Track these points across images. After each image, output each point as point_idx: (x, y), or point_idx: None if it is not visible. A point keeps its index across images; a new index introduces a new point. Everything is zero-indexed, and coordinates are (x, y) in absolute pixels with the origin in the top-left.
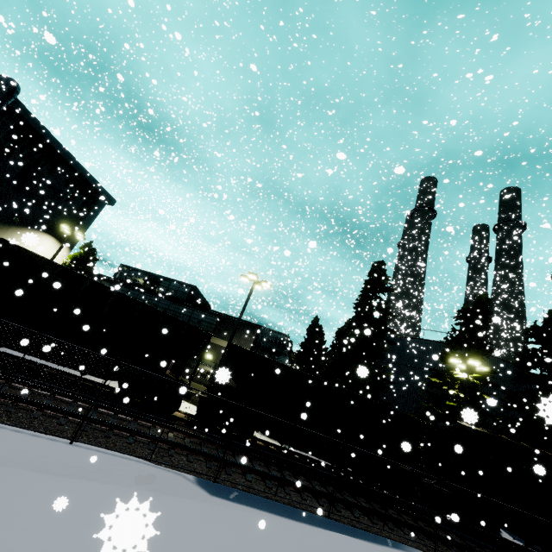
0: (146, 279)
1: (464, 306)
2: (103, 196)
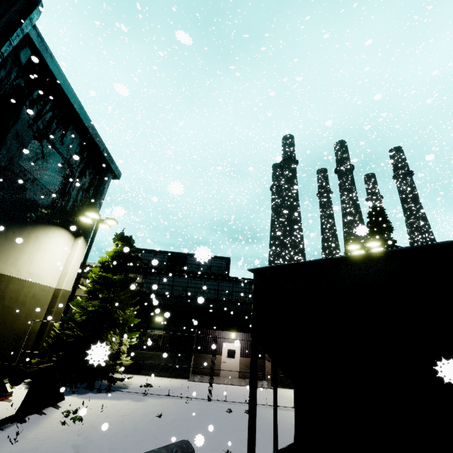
0: (168, 260)
1: None
2: (112, 168)
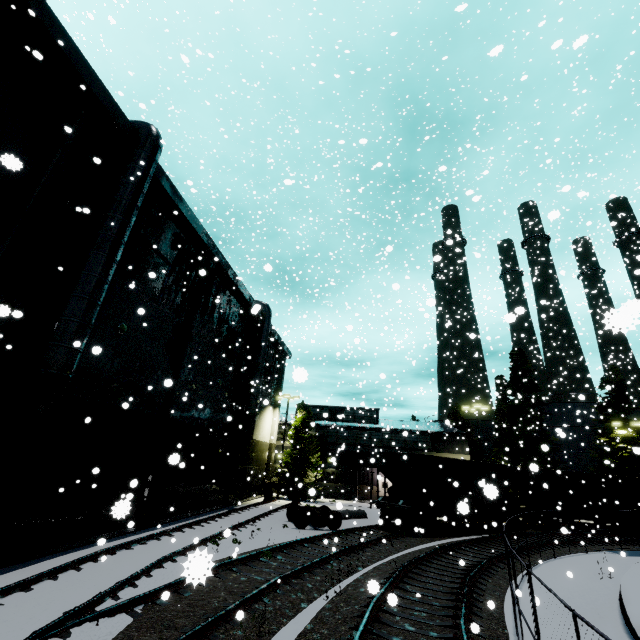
0: (329, 413)
1: (604, 379)
2: (288, 354)
